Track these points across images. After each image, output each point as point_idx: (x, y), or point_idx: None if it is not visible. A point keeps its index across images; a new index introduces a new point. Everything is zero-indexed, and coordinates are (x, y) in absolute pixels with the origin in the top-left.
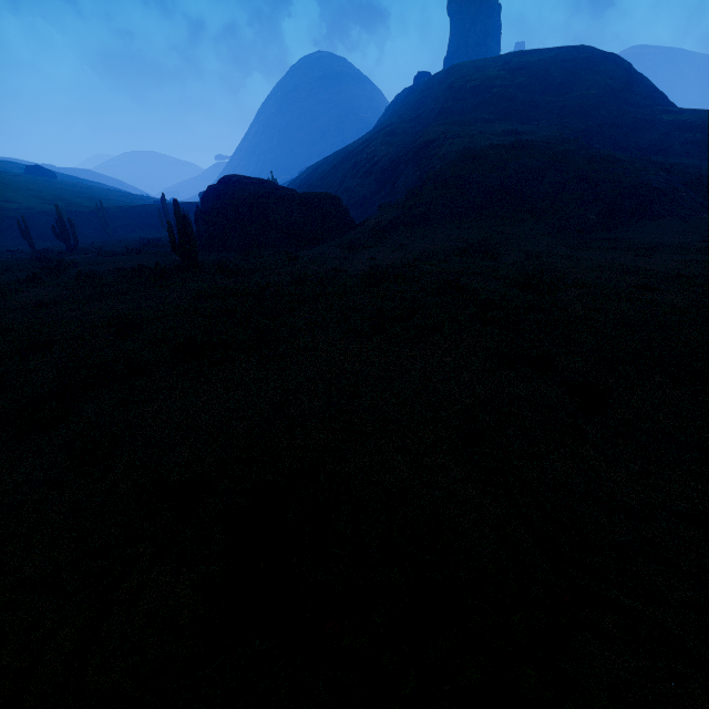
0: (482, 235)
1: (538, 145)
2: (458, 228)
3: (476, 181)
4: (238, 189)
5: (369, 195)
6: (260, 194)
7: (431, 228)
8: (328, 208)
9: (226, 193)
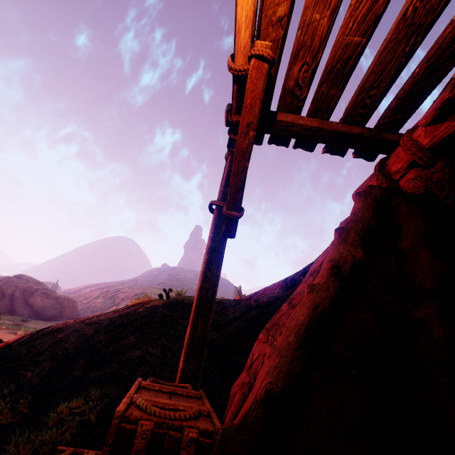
0: None
1: None
2: None
3: None
4: (23, 282)
5: (105, 308)
6: (34, 288)
7: None
8: (67, 305)
9: (15, 281)
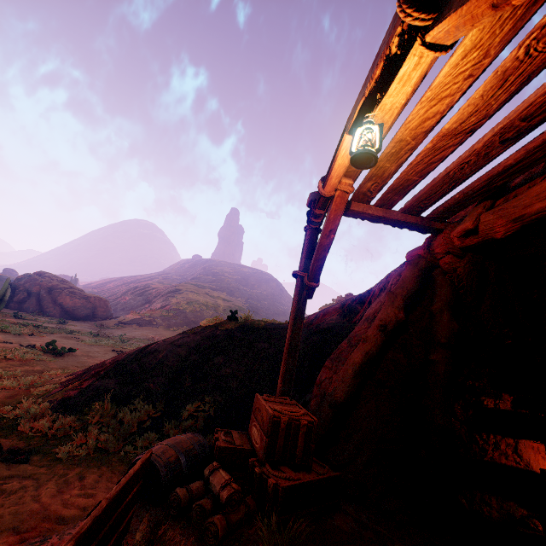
0: (170, 335)
1: (225, 307)
2: (164, 331)
3: (184, 313)
4: (46, 280)
5: (136, 306)
6: (60, 287)
7: (151, 328)
8: (99, 304)
9: (37, 280)
